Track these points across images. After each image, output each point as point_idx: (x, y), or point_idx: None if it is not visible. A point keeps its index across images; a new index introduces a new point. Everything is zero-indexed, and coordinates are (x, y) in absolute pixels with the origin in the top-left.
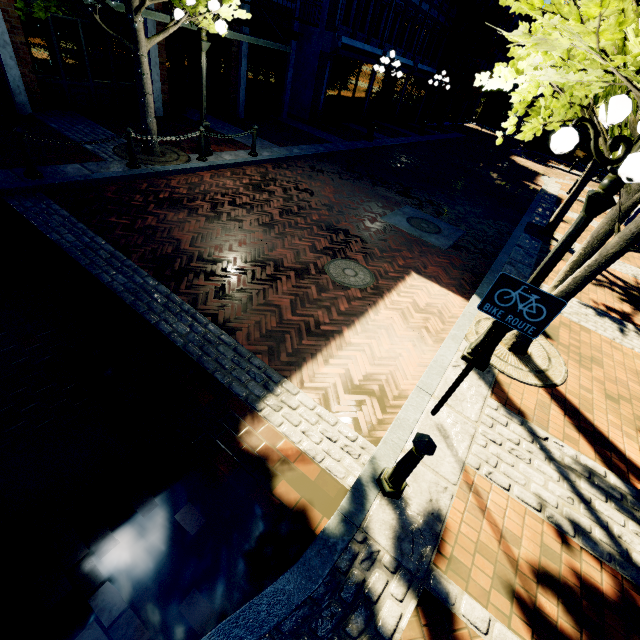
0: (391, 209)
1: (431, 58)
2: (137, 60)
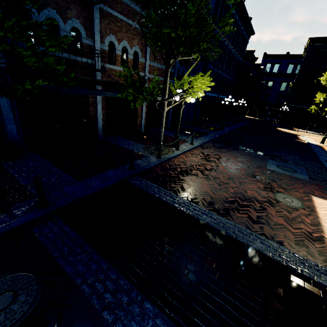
0: (265, 162)
1: (231, 94)
2: (162, 116)
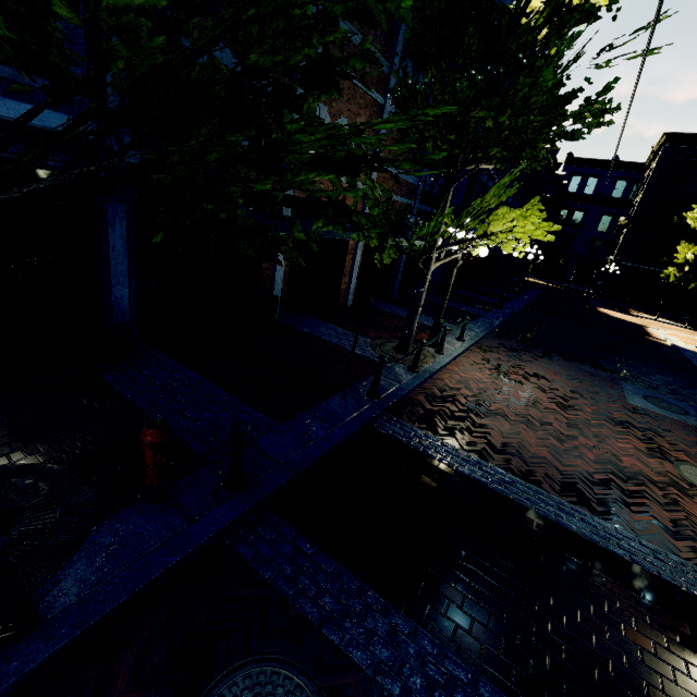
0: (618, 388)
1: None
2: (423, 281)
